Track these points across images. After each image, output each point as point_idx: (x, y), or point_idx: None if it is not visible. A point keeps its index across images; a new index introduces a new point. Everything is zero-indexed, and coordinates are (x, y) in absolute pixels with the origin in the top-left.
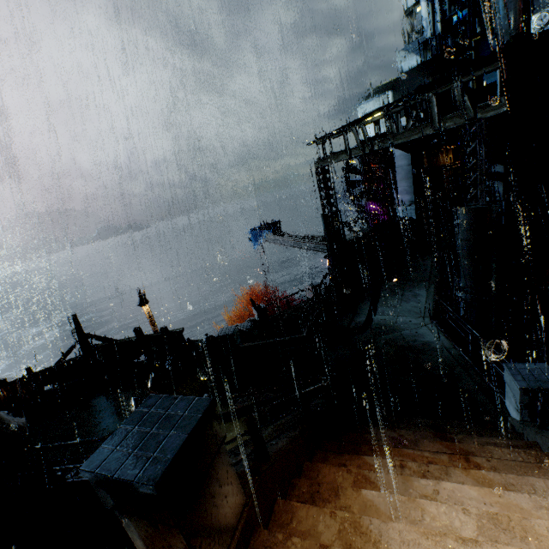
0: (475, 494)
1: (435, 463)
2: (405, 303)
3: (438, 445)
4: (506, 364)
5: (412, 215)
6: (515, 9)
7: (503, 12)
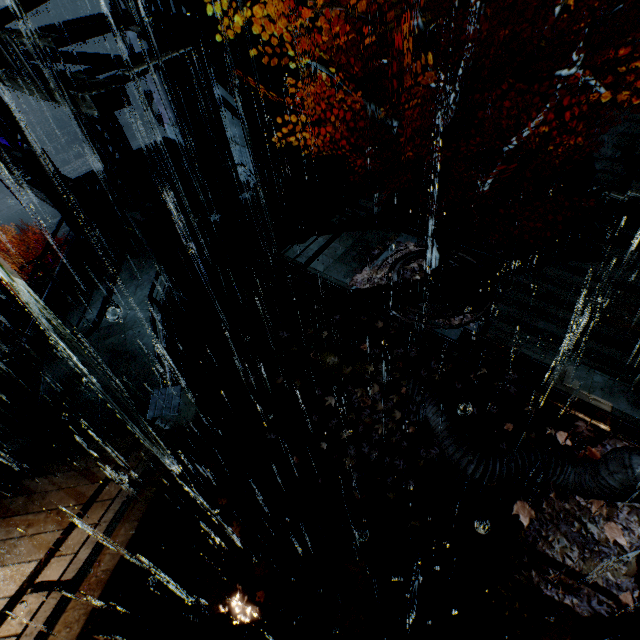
0: (2, 574)
1: (33, 524)
2: (140, 291)
3: (62, 493)
4: (153, 392)
5: (181, 140)
6: None
7: None
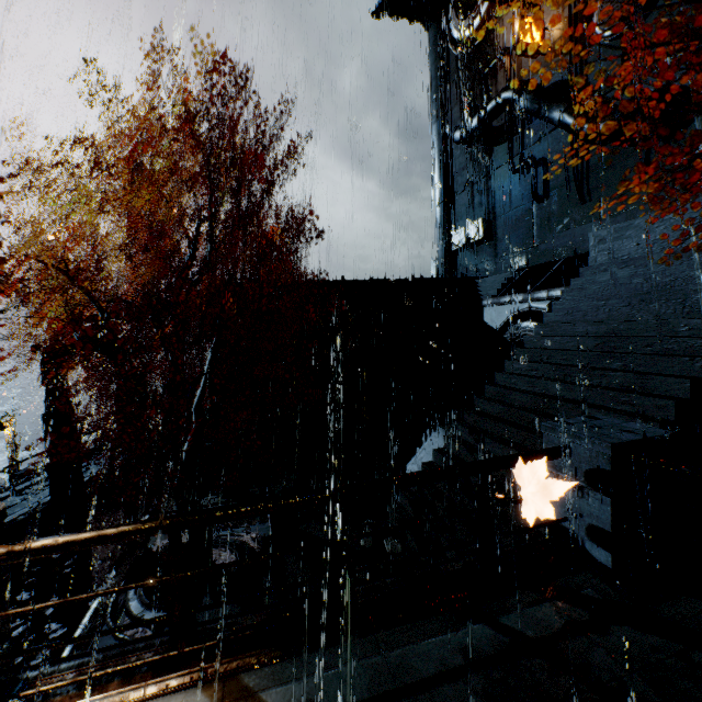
0: None
1: None
2: None
3: None
4: None
5: None
6: (444, 224)
7: (439, 223)
